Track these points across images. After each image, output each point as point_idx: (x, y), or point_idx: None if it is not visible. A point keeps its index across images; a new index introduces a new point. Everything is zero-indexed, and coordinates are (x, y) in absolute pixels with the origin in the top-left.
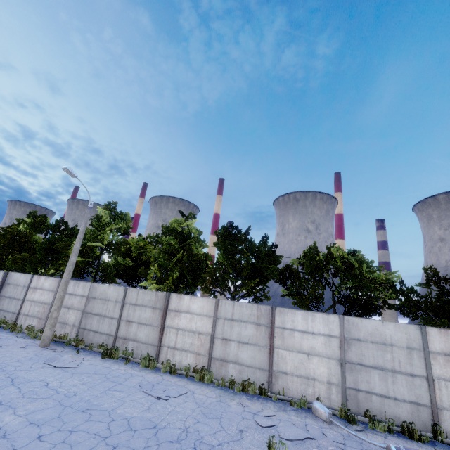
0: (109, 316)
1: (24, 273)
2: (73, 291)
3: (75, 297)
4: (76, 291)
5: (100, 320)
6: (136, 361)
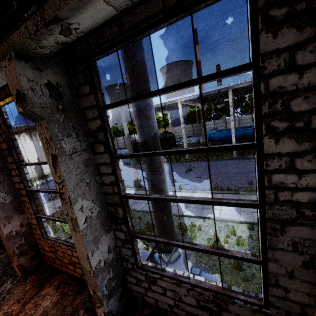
0: None
1: None
2: None
3: None
4: None
5: None
6: None
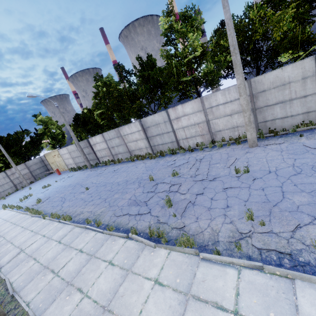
0: (298, 97)
1: (141, 118)
2: (225, 100)
3: (232, 103)
4: (230, 98)
5: (284, 106)
6: None
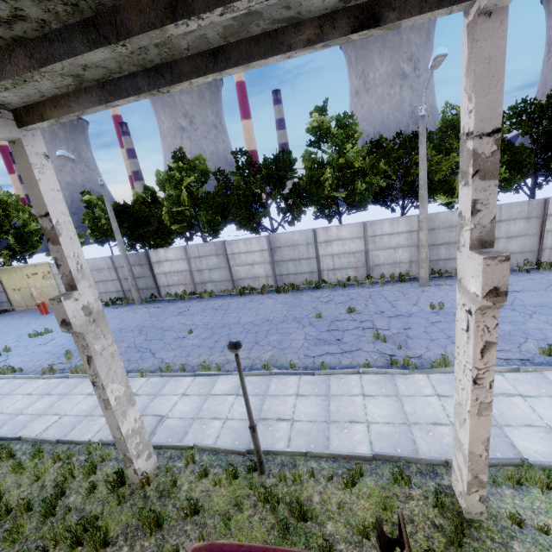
0: None
1: (258, 232)
2: (392, 230)
3: (399, 236)
4: (398, 229)
5: (449, 248)
6: (523, 269)
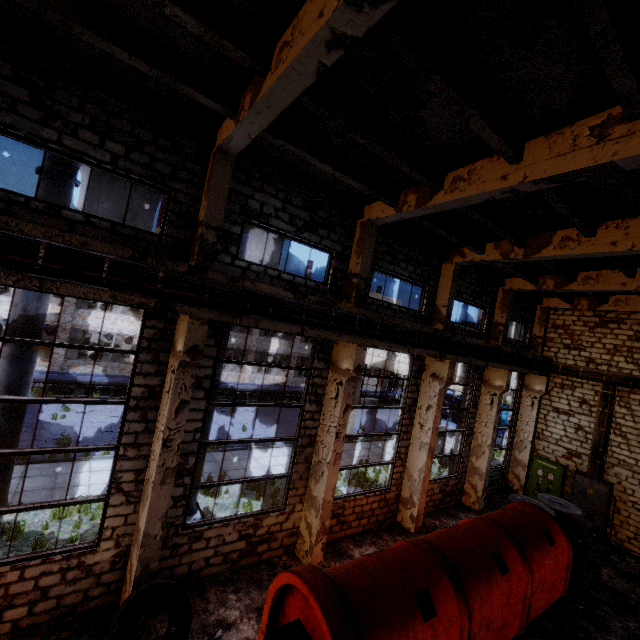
0: None
1: None
2: None
3: None
4: None
5: None
6: None
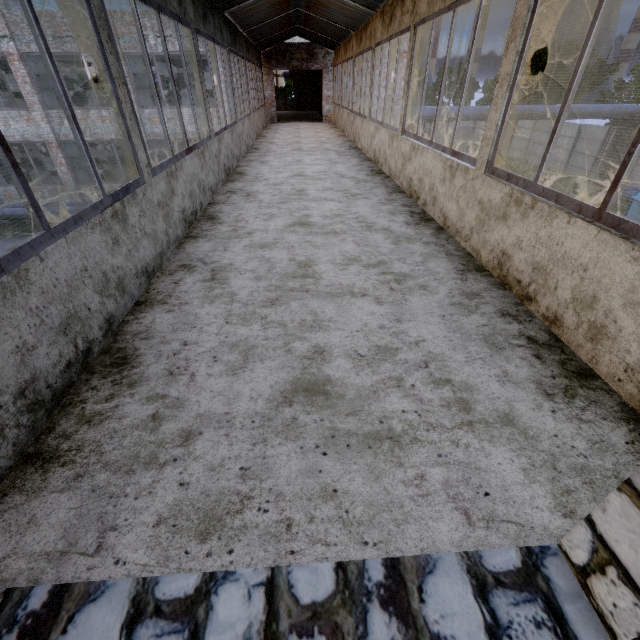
0: None
1: None
2: None
3: None
4: None
5: None
6: None
